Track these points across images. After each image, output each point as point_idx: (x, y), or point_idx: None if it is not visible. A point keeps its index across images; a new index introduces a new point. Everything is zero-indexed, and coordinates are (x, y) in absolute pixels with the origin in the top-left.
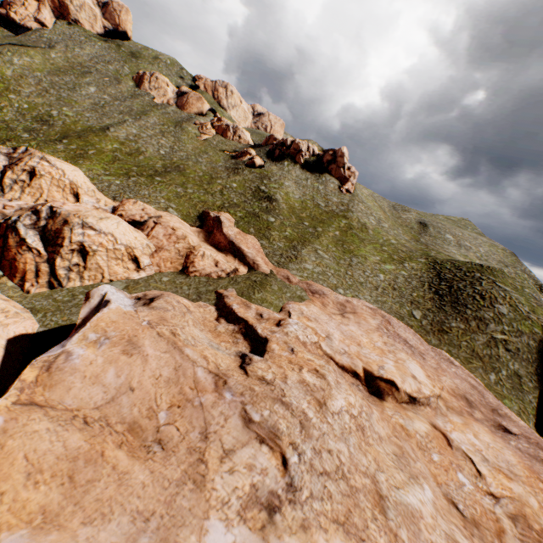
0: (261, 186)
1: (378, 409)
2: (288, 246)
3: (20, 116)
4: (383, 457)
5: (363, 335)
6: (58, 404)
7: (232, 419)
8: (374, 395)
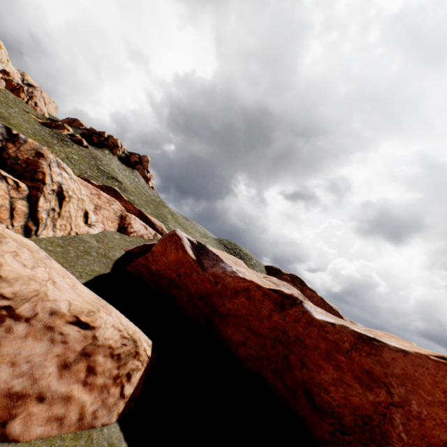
0: (99, 165)
1: None
2: (160, 221)
3: None
4: None
5: None
6: None
7: None
8: None
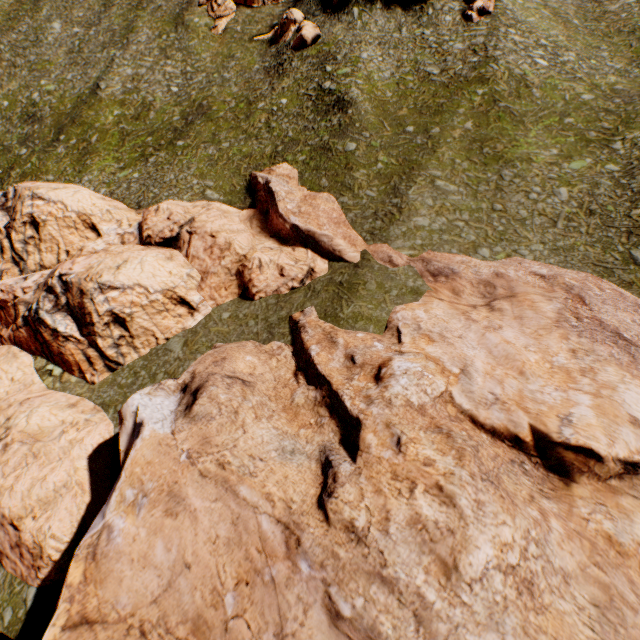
0: (324, 82)
1: (562, 508)
2: (383, 192)
3: (8, 123)
4: (570, 626)
5: (529, 346)
6: (111, 609)
7: (314, 611)
8: (554, 472)
